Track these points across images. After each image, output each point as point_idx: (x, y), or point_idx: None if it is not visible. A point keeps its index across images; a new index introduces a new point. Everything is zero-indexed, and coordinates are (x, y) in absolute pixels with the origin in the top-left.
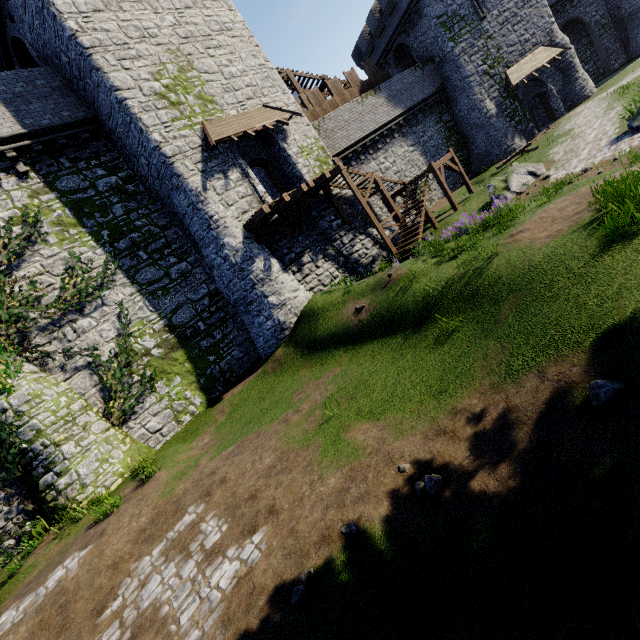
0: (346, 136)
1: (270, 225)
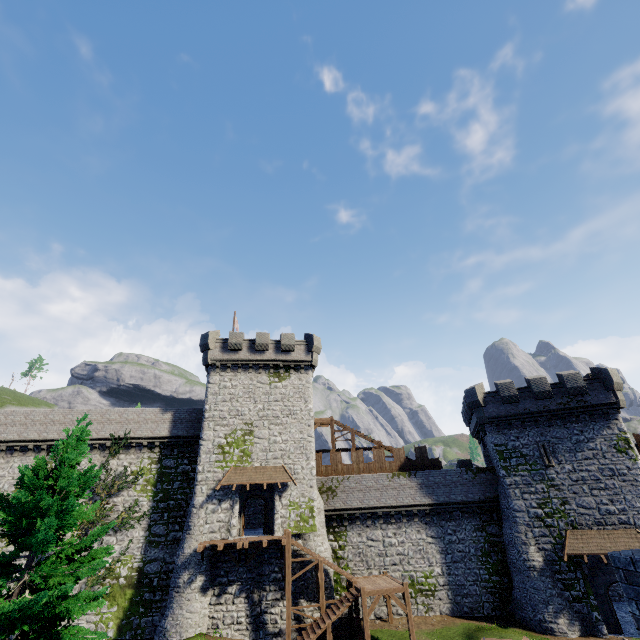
0: (361, 498)
1: (226, 547)
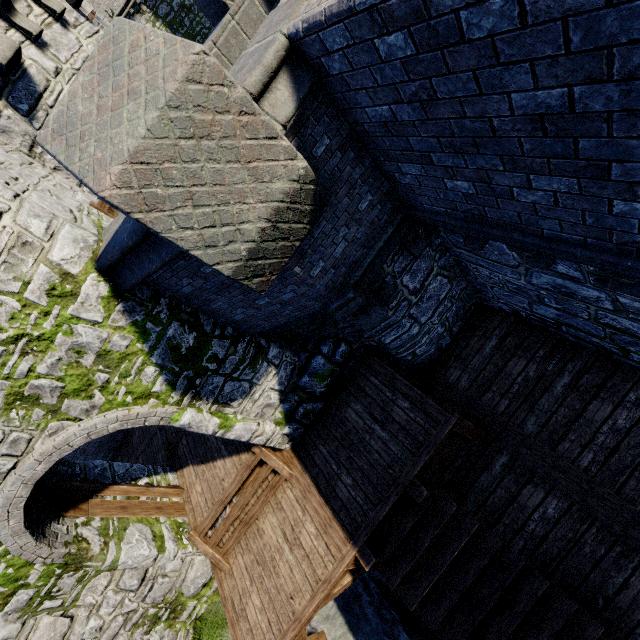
0: None
1: None
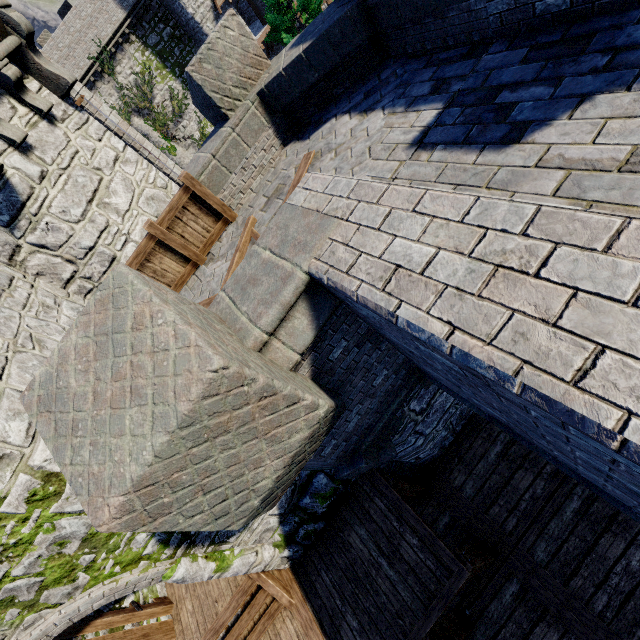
0: None
1: None
